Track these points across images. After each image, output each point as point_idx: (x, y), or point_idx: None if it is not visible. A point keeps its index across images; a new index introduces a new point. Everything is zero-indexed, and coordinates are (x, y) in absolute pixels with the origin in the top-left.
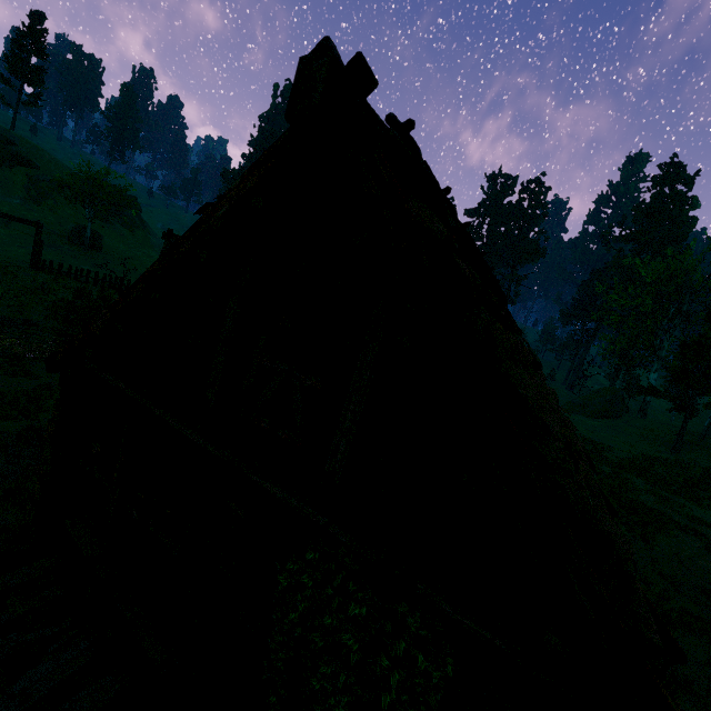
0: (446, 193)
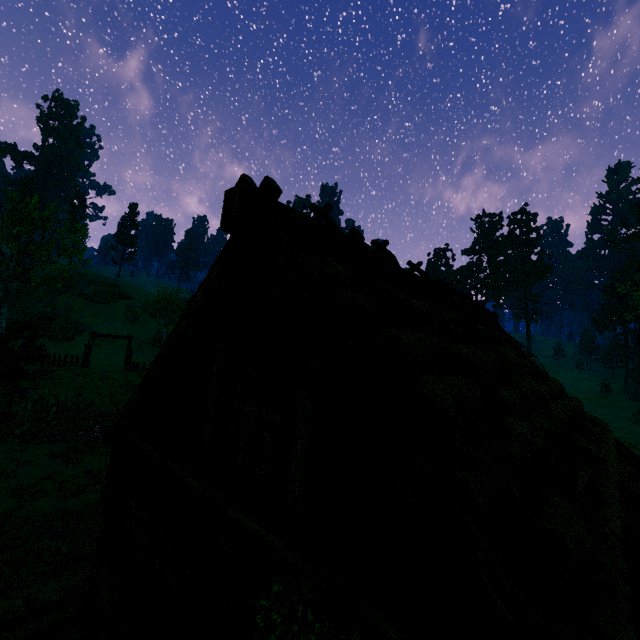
0: (385, 245)
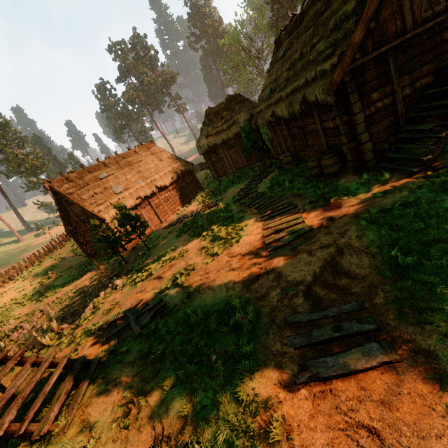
0: None
